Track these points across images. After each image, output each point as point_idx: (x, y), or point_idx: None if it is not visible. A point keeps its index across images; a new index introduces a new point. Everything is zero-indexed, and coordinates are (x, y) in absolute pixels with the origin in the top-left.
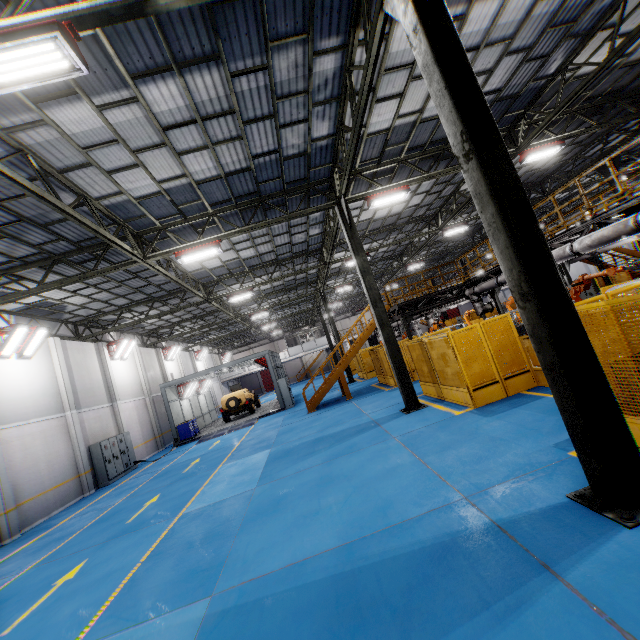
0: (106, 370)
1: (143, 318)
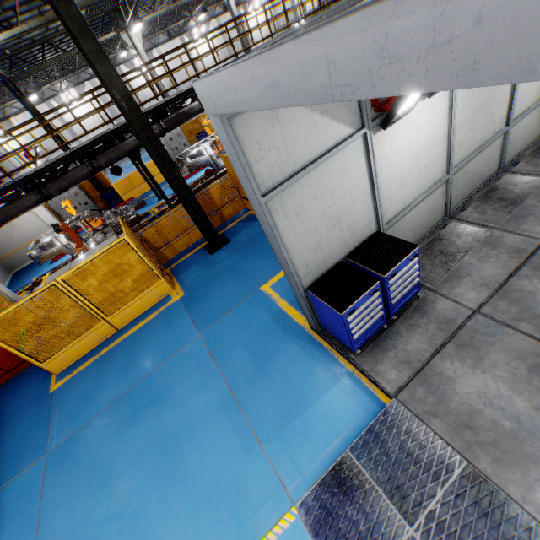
0: (244, 27)
1: (239, 1)
